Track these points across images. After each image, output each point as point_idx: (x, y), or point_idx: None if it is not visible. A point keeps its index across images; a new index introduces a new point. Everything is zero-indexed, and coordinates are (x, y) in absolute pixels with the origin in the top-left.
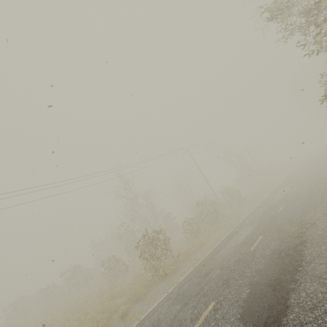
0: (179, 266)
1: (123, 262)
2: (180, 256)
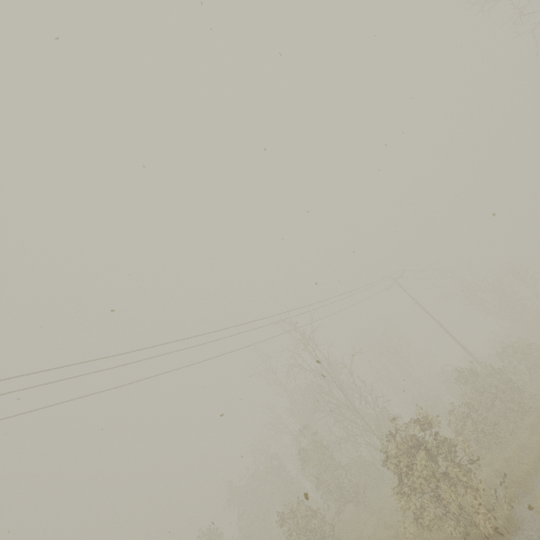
0: (513, 513)
1: (324, 518)
2: (486, 490)
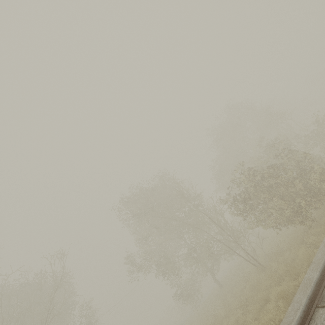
0: None
1: None
2: None
